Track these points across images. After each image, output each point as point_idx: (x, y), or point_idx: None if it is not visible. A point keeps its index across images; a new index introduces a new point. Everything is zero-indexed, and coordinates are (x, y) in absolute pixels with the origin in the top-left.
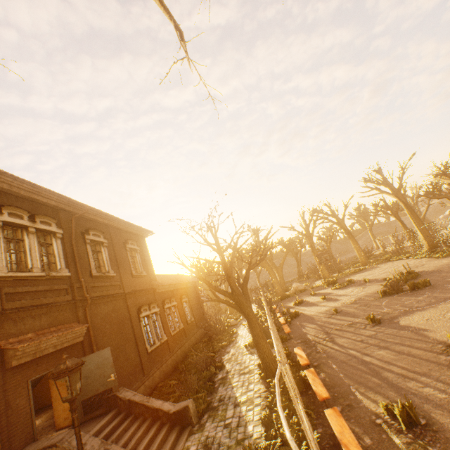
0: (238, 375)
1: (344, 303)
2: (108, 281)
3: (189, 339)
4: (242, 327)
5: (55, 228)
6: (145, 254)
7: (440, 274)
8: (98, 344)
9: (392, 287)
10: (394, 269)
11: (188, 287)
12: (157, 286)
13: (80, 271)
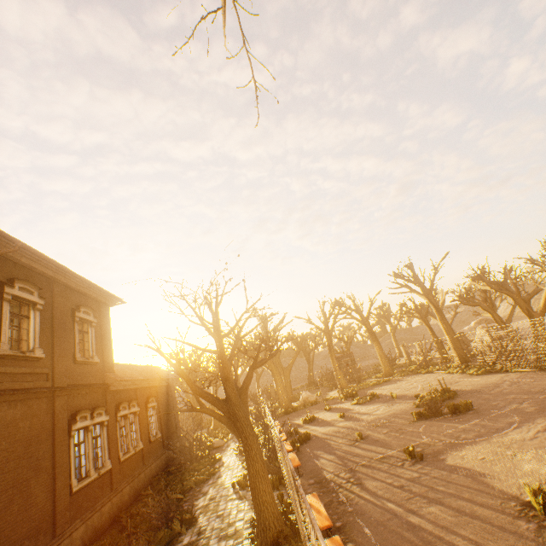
0: (217, 539)
1: (370, 425)
2: (28, 366)
3: (148, 468)
4: (229, 451)
5: None
6: (104, 330)
7: (481, 395)
8: None
9: (430, 407)
10: (425, 384)
11: (161, 385)
12: (113, 381)
13: None
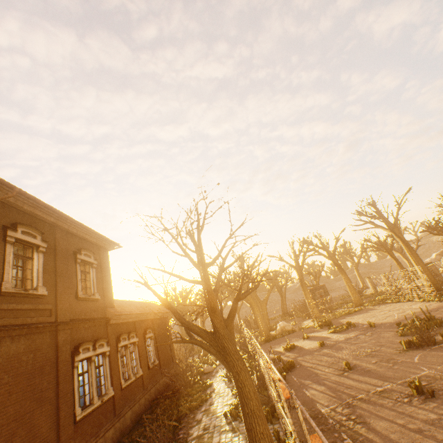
0: None
1: (354, 354)
2: (31, 302)
3: (147, 393)
4: (218, 377)
5: None
6: (104, 270)
7: None
8: None
9: (422, 336)
10: (401, 312)
11: (157, 318)
12: (113, 315)
13: None
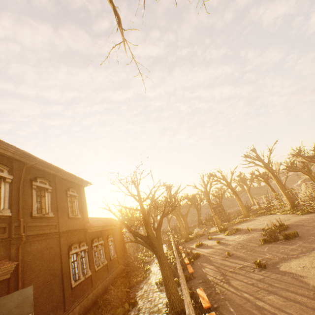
0: (148, 313)
1: (235, 247)
2: (46, 221)
3: (110, 274)
4: (154, 264)
5: (6, 174)
6: (82, 200)
7: (304, 227)
8: (25, 280)
9: (271, 236)
10: (269, 221)
11: (115, 228)
12: (89, 227)
13: (21, 211)
